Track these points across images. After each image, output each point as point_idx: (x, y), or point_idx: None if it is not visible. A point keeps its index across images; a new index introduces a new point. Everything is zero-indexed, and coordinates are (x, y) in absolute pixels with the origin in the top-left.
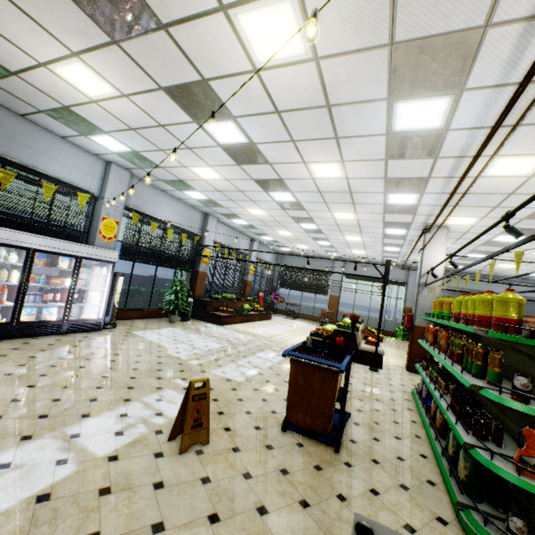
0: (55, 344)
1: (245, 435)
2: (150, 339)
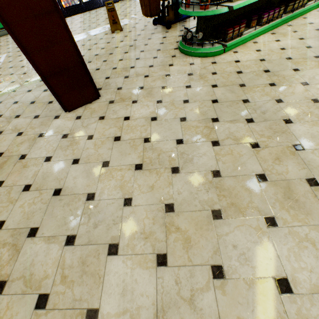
0: (98, 11)
1: (138, 28)
2: (137, 1)
